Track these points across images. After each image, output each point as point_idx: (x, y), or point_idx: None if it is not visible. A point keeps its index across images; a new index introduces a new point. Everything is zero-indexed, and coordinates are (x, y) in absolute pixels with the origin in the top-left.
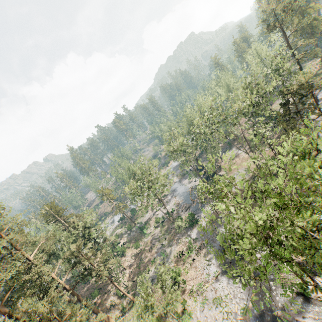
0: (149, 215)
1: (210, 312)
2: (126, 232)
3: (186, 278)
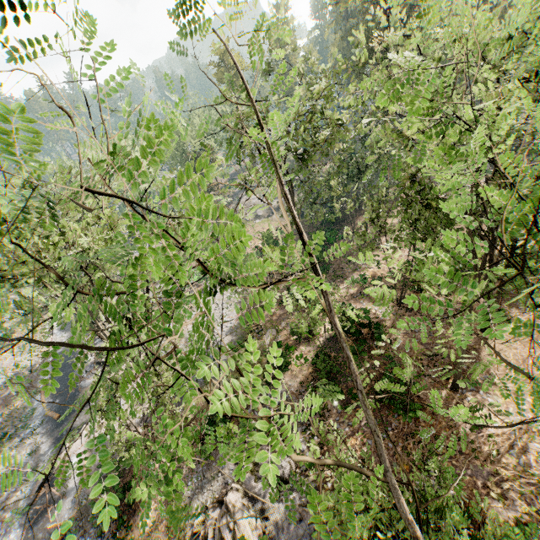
0: None
1: (20, 358)
2: None
3: (19, 335)
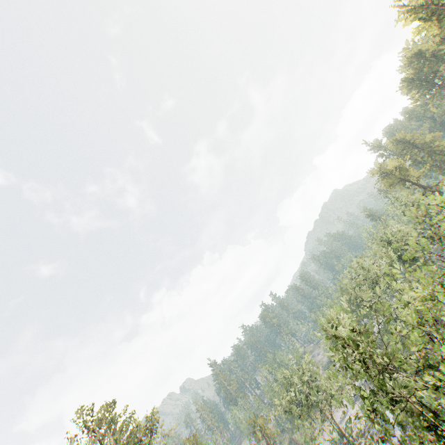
0: None
1: None
2: None
3: None
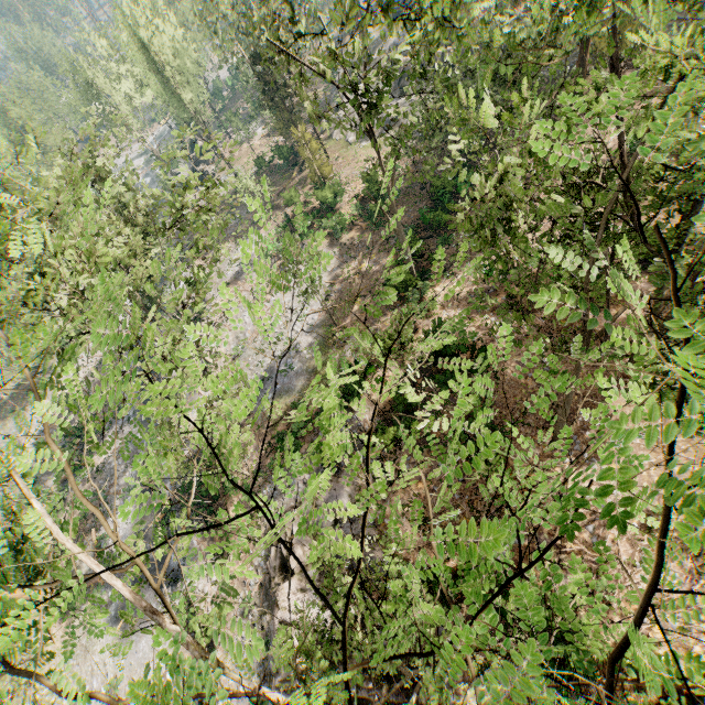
0: None
1: None
2: None
3: None
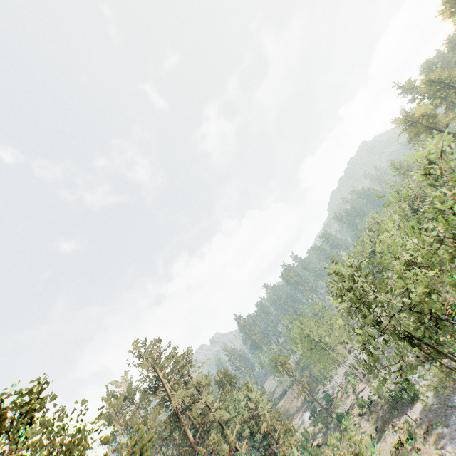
0: (350, 400)
1: None
2: (320, 429)
3: None
